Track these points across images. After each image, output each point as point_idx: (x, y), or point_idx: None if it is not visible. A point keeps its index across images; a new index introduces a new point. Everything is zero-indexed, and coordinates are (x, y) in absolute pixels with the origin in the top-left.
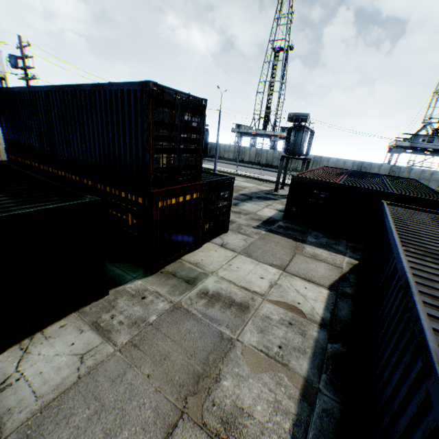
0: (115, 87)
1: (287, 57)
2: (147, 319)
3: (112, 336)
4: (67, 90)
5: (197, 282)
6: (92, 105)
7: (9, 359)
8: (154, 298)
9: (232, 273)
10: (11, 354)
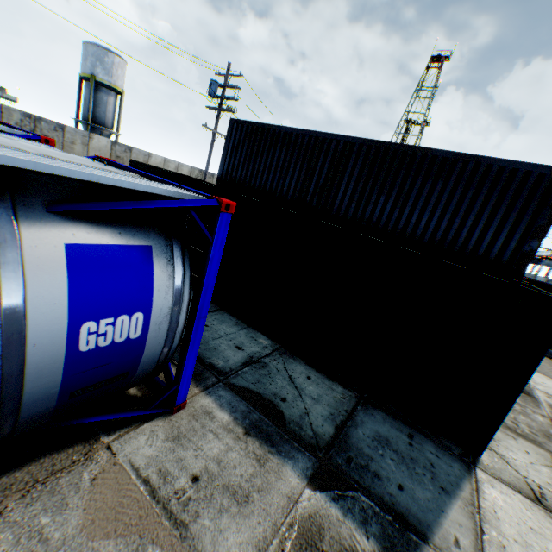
0: (503, 163)
1: (420, 132)
2: (551, 433)
3: (549, 449)
4: (396, 149)
5: (532, 395)
6: (441, 172)
7: (493, 459)
8: (520, 407)
9: (547, 389)
10: (488, 454)
